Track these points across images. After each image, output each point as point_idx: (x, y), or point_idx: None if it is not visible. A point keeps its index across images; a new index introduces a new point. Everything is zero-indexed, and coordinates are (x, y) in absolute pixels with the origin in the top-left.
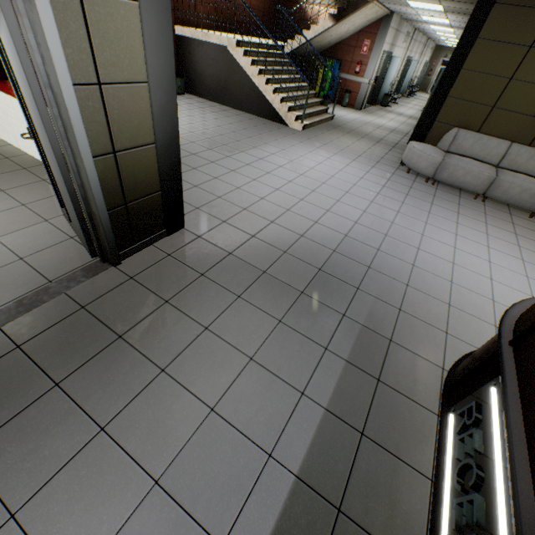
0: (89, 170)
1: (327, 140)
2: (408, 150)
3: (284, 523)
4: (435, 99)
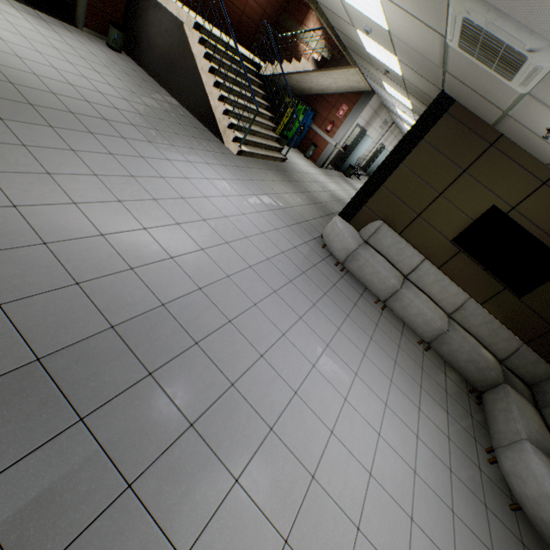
0: None
1: (259, 176)
2: (330, 223)
3: None
4: (370, 182)
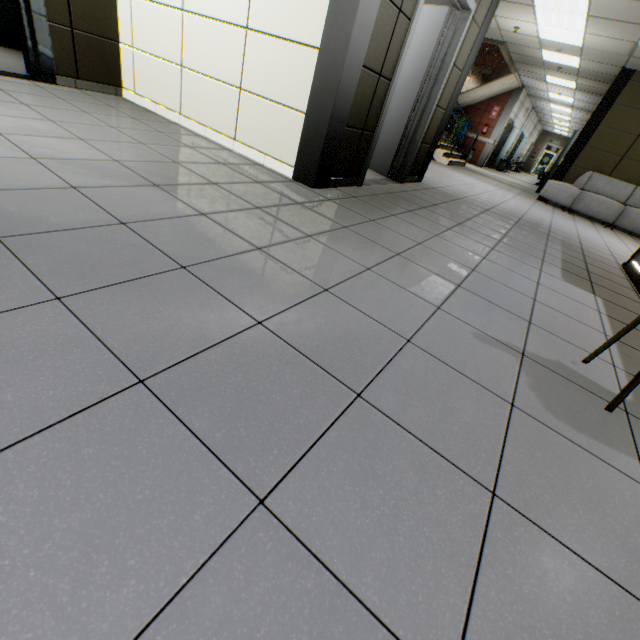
0: (432, 110)
1: (471, 174)
2: (548, 185)
3: (565, 265)
4: (574, 147)
